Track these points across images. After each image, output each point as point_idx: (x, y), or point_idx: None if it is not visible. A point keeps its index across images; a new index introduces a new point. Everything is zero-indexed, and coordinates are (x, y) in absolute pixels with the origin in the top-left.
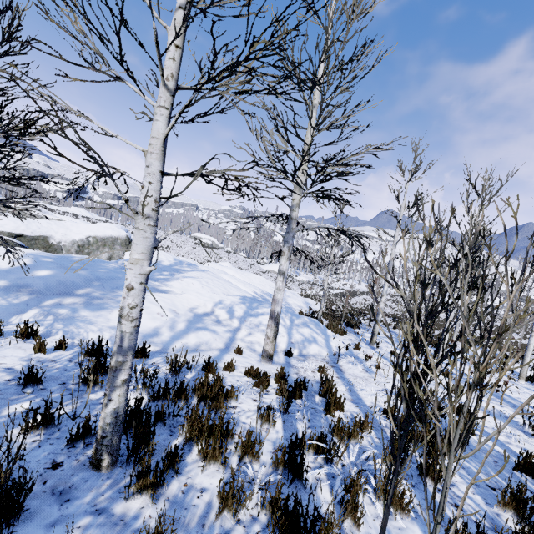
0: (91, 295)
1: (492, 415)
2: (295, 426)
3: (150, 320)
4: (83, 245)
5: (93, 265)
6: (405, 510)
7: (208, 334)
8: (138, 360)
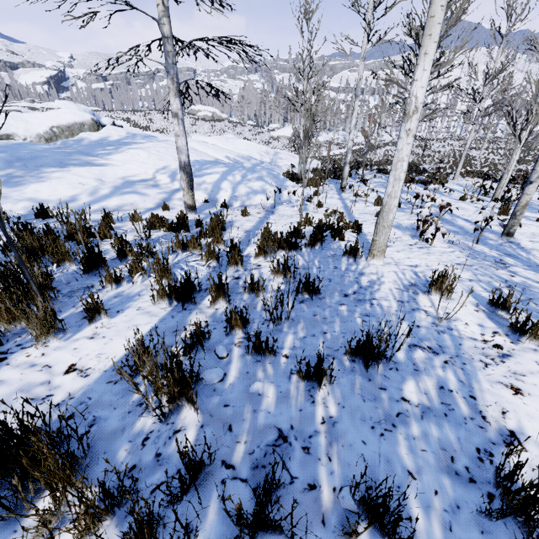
0: (11, 175)
1: (399, 228)
2: (153, 248)
3: (69, 190)
4: (51, 138)
5: (16, 148)
6: (169, 279)
7: (135, 196)
8: (42, 220)
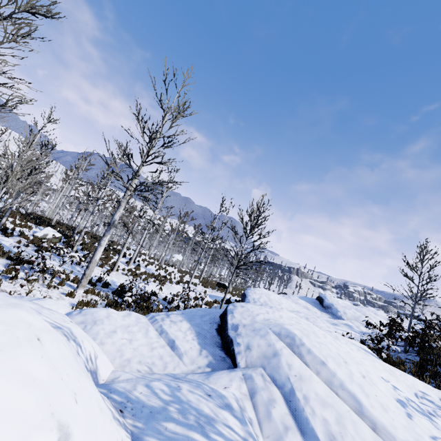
0: None
1: None
2: None
3: None
4: None
5: None
6: None
7: None
8: None
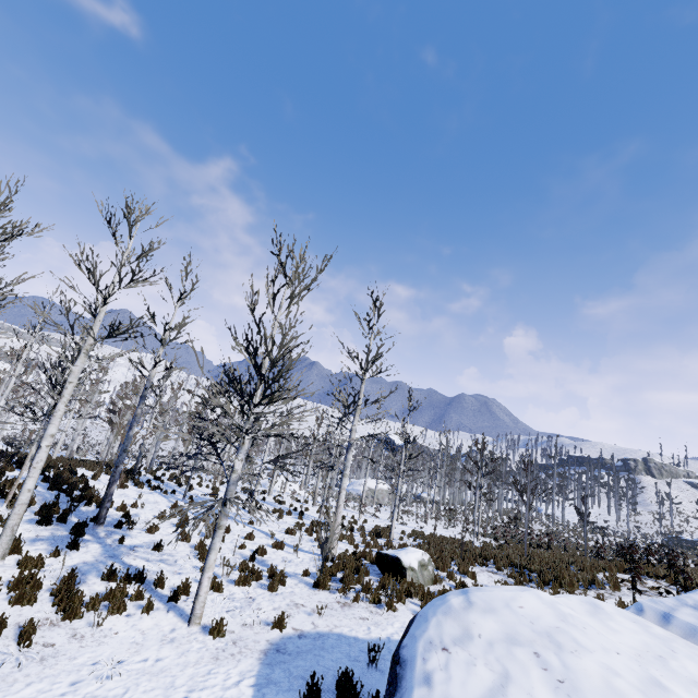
0: None
1: None
2: None
3: None
4: None
5: None
6: None
7: None
8: None
